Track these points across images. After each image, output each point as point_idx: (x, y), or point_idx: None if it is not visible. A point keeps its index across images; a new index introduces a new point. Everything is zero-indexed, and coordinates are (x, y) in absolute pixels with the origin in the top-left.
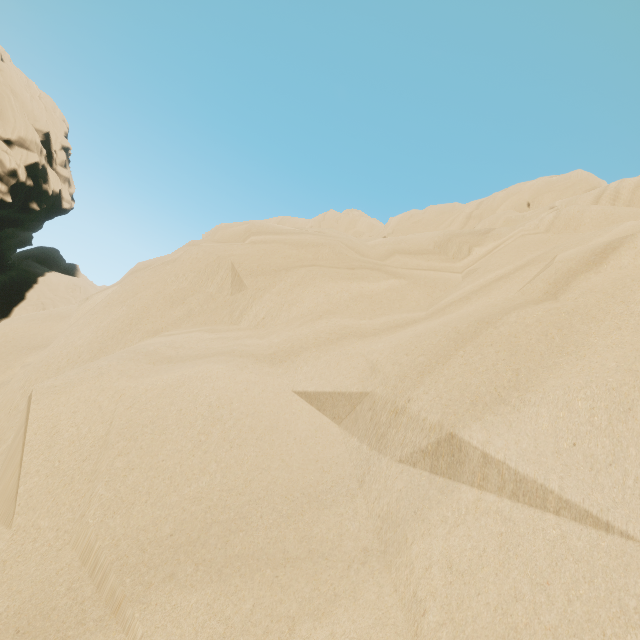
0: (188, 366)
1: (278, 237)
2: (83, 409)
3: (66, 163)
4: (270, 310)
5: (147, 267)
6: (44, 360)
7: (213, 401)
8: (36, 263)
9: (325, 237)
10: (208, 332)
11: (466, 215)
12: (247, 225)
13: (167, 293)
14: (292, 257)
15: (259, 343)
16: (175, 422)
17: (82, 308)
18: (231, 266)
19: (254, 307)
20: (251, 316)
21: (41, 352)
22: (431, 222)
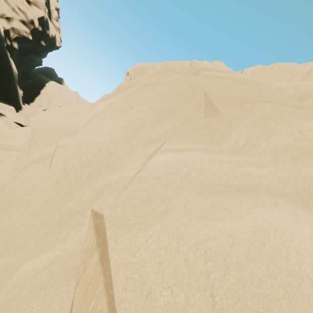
0: (242, 206)
1: (224, 74)
2: (168, 261)
3: (57, 18)
4: (249, 138)
5: (129, 86)
6: (76, 151)
7: (311, 274)
8: (44, 75)
9: (254, 78)
10: (205, 152)
11: (306, 72)
12: (189, 63)
13: (154, 110)
14: (244, 92)
15: (265, 174)
16: (292, 312)
17: (91, 111)
18: (204, 94)
19: (233, 133)
20: (232, 140)
21: (66, 138)
22: (277, 74)
